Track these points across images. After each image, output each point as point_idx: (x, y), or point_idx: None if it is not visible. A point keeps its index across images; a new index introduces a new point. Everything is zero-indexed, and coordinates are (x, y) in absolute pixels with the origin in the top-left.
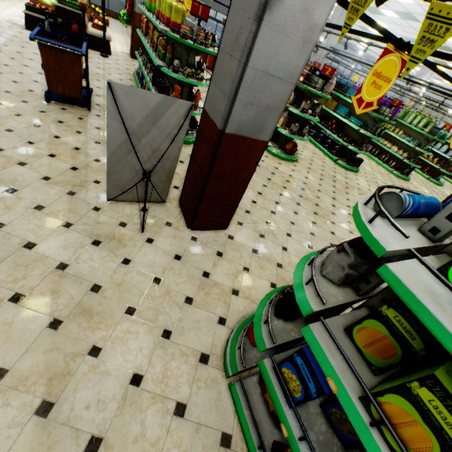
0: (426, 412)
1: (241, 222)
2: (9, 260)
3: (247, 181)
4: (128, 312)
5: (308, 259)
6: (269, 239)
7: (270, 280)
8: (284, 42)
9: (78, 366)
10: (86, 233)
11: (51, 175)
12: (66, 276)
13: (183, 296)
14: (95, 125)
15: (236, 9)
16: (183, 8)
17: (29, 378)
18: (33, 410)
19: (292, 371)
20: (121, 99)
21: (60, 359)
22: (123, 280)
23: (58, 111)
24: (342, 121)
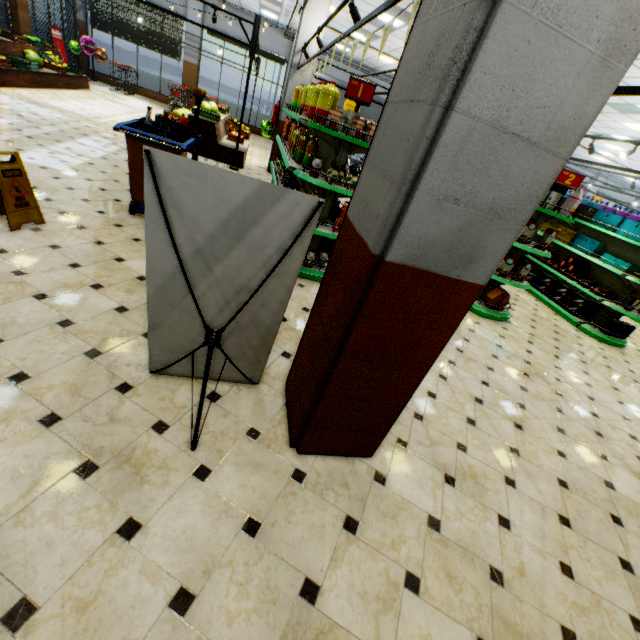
0: None
1: (405, 441)
2: None
3: (426, 366)
4: None
5: None
6: (466, 491)
7: (474, 629)
8: (553, 52)
9: None
10: (77, 442)
11: (76, 318)
12: None
13: None
14: None
15: (431, 12)
16: (335, 90)
17: None
18: None
19: None
20: (174, 185)
21: None
22: (98, 589)
23: (140, 226)
24: (585, 261)
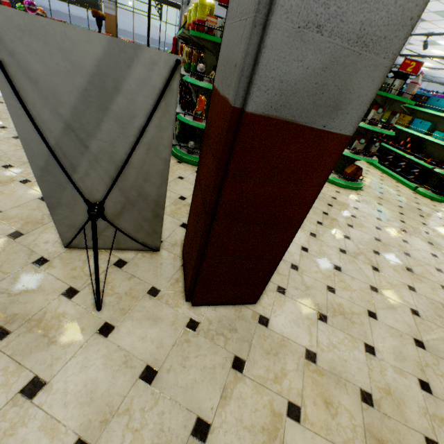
0: None
1: (284, 288)
2: None
3: (297, 223)
4: None
5: None
6: (336, 325)
7: None
8: None
9: None
10: None
11: (4, 207)
12: None
13: None
14: None
15: None
16: (210, 0)
17: None
18: None
19: None
20: (16, 48)
21: None
22: None
23: None
24: (419, 139)
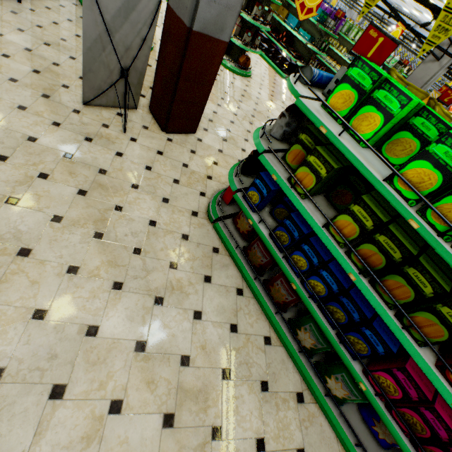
0: (312, 166)
1: (207, 129)
2: (21, 150)
3: (211, 84)
4: (134, 187)
5: (262, 127)
6: (231, 143)
7: None
8: None
9: (110, 216)
10: (76, 131)
11: (16, 77)
12: (75, 163)
13: (171, 179)
14: (35, 22)
15: None
16: None
17: (80, 221)
18: (91, 236)
19: (254, 190)
20: None
21: (96, 212)
22: (122, 167)
23: None
24: (292, 34)
